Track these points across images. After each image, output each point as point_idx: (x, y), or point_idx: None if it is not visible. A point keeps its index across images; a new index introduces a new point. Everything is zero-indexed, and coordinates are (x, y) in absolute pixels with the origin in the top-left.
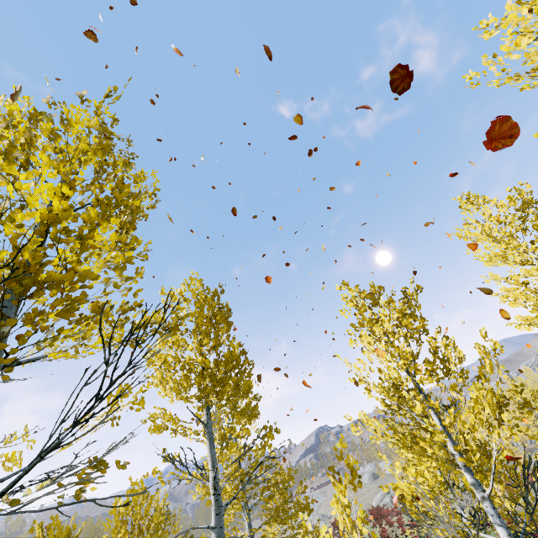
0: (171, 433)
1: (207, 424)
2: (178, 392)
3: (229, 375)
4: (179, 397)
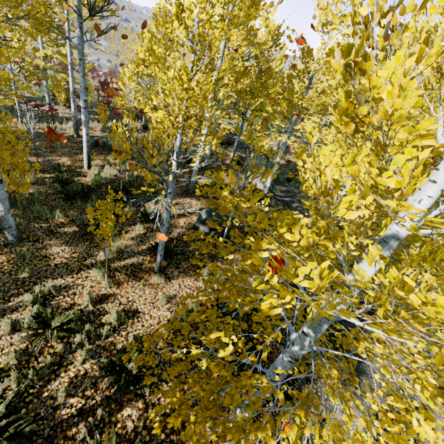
0: None
1: None
2: None
3: None
4: None
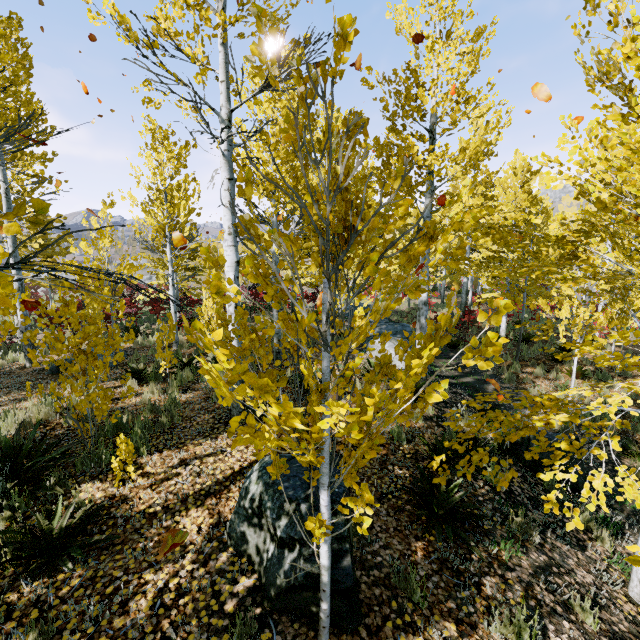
0: None
1: None
2: None
3: (32, 128)
4: None
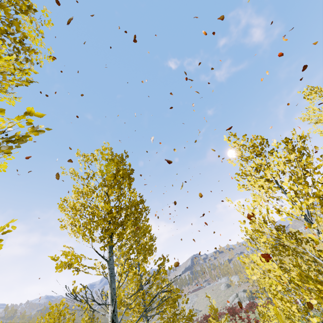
0: (73, 270)
1: (109, 261)
2: (84, 234)
3: (127, 218)
4: (84, 237)
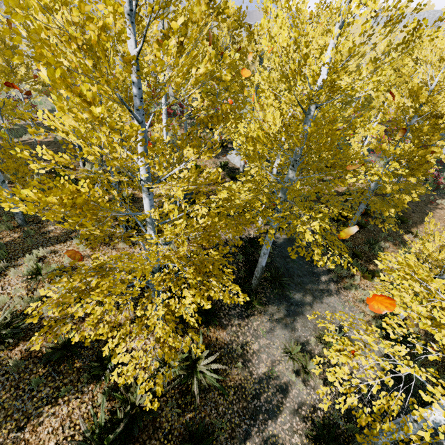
0: None
1: None
2: None
3: None
4: None
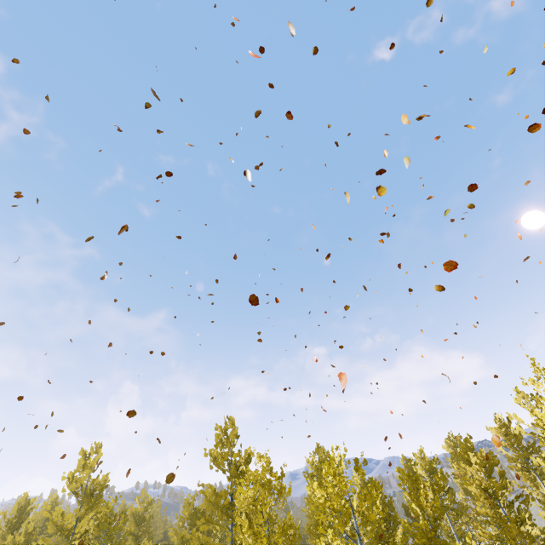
0: None
1: None
2: None
3: None
4: None
